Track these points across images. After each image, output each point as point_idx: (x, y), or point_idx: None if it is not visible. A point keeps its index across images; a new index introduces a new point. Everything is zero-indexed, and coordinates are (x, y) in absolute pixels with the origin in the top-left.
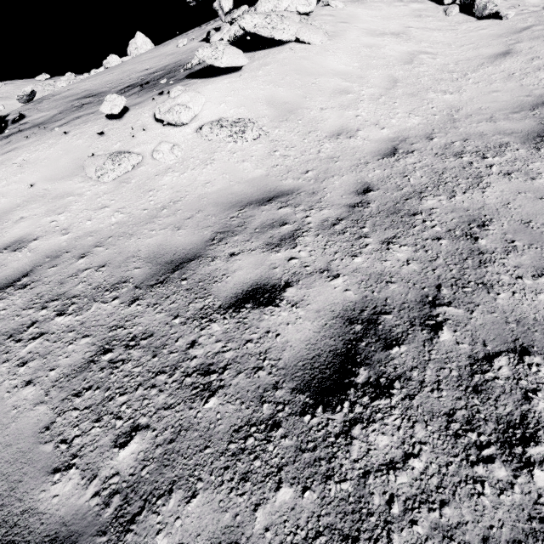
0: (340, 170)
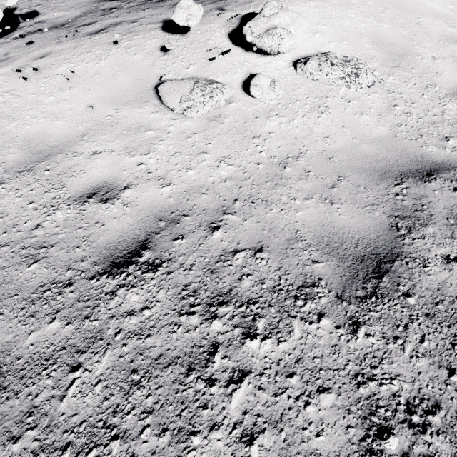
0: None
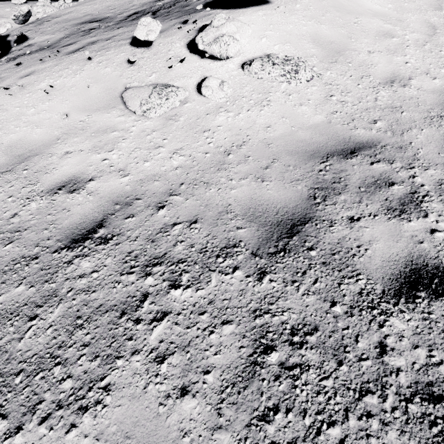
0: (414, 122)
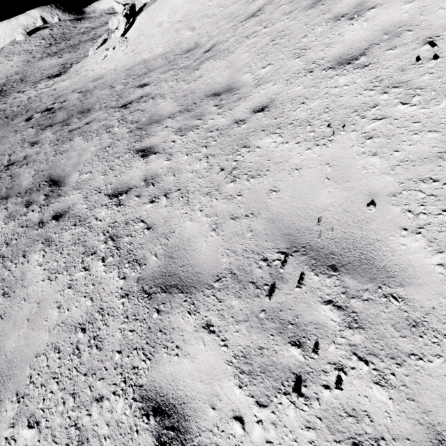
0: (116, 72)
